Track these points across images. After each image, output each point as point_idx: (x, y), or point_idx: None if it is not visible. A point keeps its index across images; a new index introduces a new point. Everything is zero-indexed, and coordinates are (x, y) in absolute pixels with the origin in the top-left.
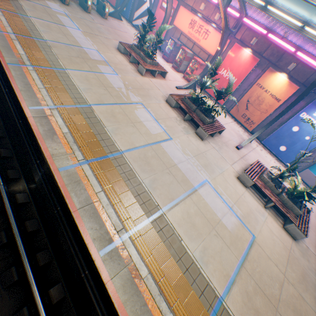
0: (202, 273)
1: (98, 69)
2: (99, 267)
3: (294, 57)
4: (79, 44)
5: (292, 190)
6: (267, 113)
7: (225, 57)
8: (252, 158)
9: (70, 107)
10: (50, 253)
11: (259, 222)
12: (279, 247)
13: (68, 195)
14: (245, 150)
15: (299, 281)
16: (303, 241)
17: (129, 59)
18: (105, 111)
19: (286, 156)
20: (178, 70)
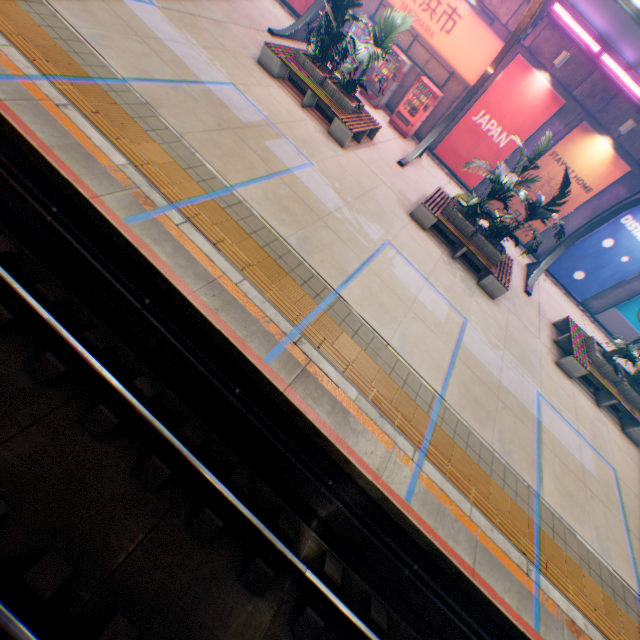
0: (611, 572)
1: (275, 158)
2: None
3: (634, 106)
4: (189, 68)
5: (637, 374)
6: (563, 212)
7: (491, 85)
8: (545, 306)
9: (315, 317)
10: None
11: (605, 439)
12: (633, 470)
13: (449, 549)
14: (533, 292)
15: None
16: None
17: (293, 94)
18: (364, 298)
19: (582, 288)
20: (377, 104)
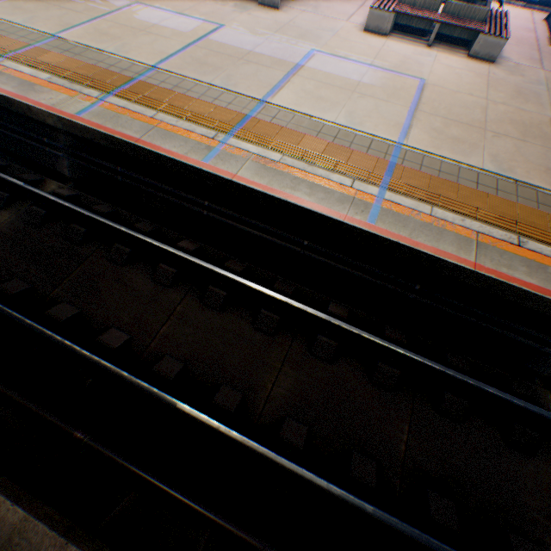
0: (360, 135)
1: None
2: (213, 172)
3: None
4: None
5: None
6: None
7: None
8: None
9: (25, 51)
10: (151, 224)
11: (426, 65)
12: (469, 78)
13: (114, 133)
14: None
15: (512, 99)
16: (509, 60)
17: None
18: (86, 35)
19: None
20: None
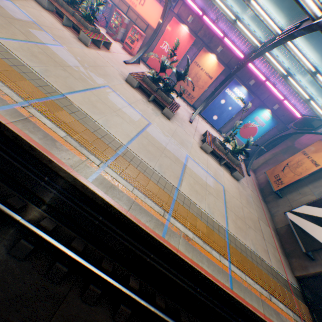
0: (214, 220)
1: (35, 37)
2: (168, 245)
3: (221, 41)
4: None
5: (233, 149)
6: (204, 89)
7: (165, 31)
8: (200, 129)
9: (44, 101)
10: (109, 259)
11: (222, 176)
12: (234, 188)
13: (114, 202)
14: (194, 123)
15: (247, 204)
16: (240, 180)
17: (59, 19)
18: (84, 101)
19: (217, 123)
20: (115, 38)
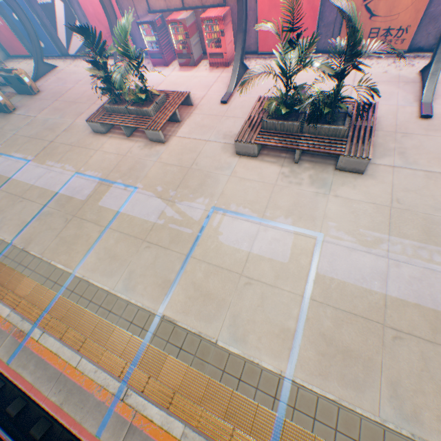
0: None
1: (106, 211)
2: None
3: None
4: (49, 190)
5: None
6: None
7: None
8: None
9: (140, 356)
10: None
11: None
12: None
13: None
14: (438, 104)
15: None
16: None
17: (122, 132)
18: (188, 299)
19: None
20: (193, 63)
